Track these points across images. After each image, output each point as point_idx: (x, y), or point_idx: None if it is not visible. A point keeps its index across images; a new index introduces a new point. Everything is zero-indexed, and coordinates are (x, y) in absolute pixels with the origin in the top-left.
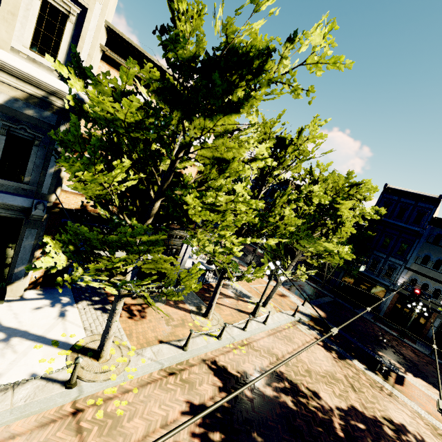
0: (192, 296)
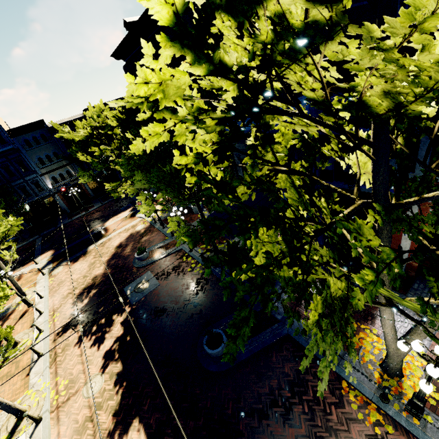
0: None
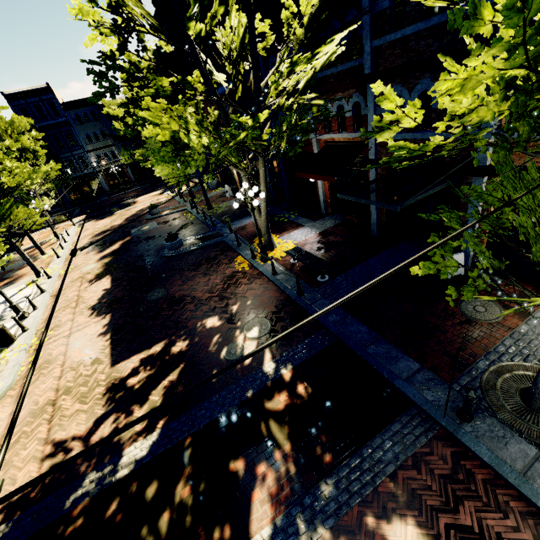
0: (21, 262)
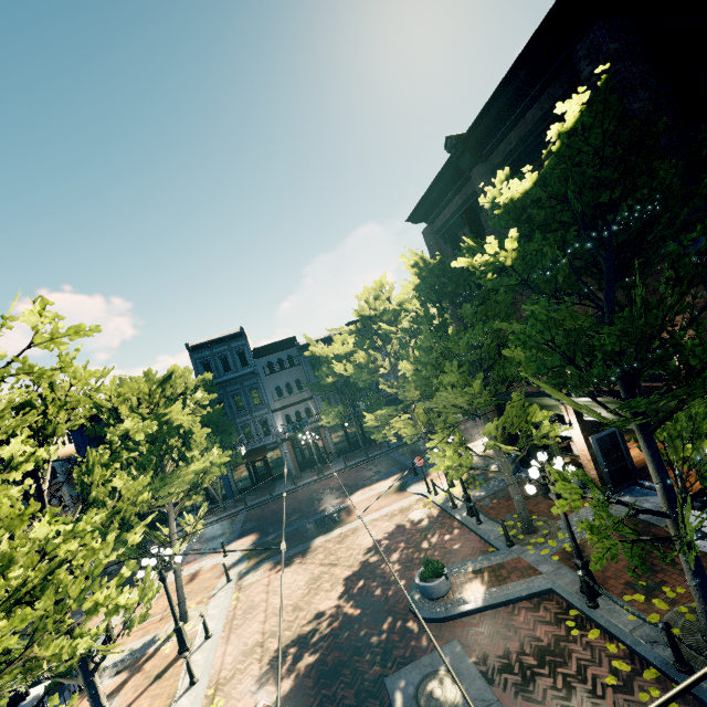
0: None
